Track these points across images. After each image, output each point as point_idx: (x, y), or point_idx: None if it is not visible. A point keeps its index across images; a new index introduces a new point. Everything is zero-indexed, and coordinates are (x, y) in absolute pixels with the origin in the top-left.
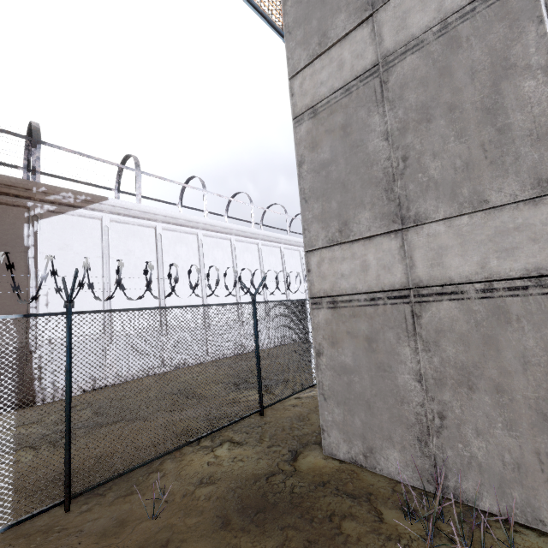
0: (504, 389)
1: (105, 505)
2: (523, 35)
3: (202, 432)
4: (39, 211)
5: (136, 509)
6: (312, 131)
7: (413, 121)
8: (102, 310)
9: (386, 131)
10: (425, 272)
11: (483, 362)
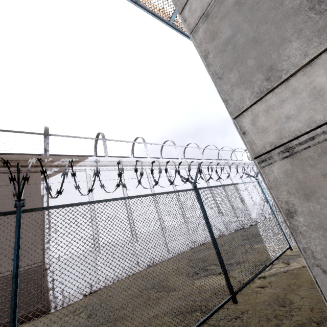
0: None
1: None
2: None
3: None
4: (49, 172)
5: None
6: (209, 28)
7: None
8: (54, 206)
9: None
10: None
11: None
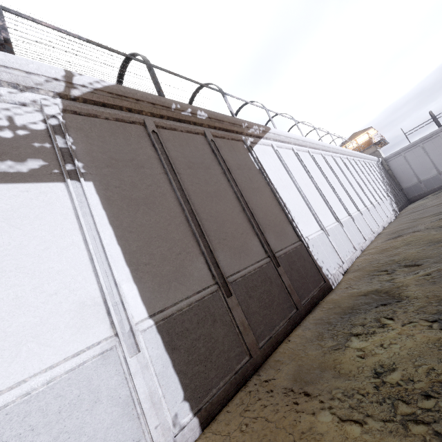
0: None
1: None
2: None
3: None
4: (249, 142)
5: None
6: None
7: None
8: None
9: None
10: None
11: None
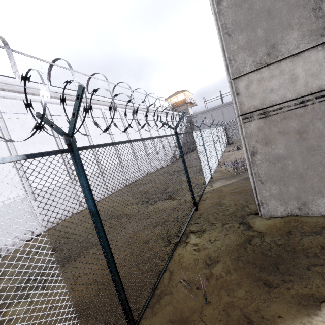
0: None
1: (150, 315)
2: None
3: (180, 232)
4: None
5: (179, 305)
6: None
7: None
8: (100, 144)
9: None
10: None
11: None
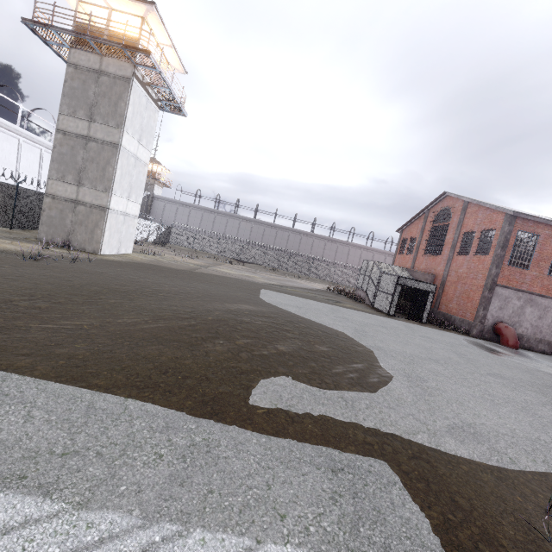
0: (88, 226)
1: None
2: (113, 158)
3: None
4: None
5: None
6: (62, 140)
7: (90, 160)
8: None
9: (83, 158)
10: (81, 198)
11: (86, 220)
